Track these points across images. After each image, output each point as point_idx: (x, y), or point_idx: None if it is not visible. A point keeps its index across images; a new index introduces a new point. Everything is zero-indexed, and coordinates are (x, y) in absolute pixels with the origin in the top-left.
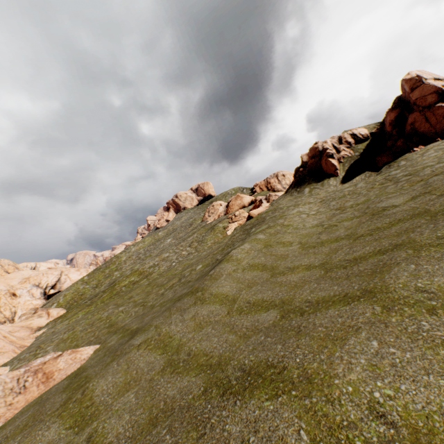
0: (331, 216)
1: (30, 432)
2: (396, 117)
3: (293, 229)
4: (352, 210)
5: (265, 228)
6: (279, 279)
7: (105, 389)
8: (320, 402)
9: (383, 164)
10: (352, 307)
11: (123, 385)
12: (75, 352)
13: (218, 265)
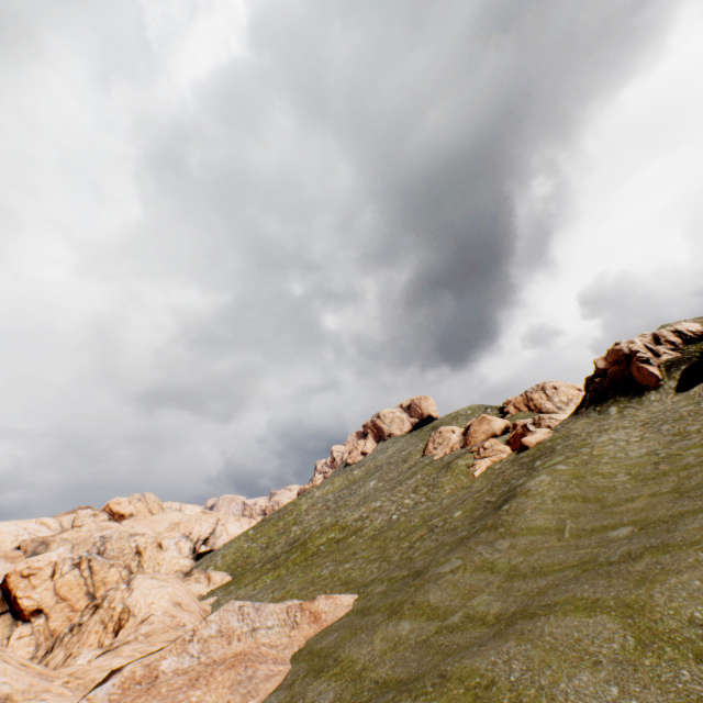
0: (668, 444)
1: (375, 630)
2: None
3: (611, 460)
4: (700, 436)
5: (562, 459)
6: (615, 509)
7: (441, 598)
8: None
9: None
10: None
11: (462, 595)
12: (331, 597)
13: (512, 498)
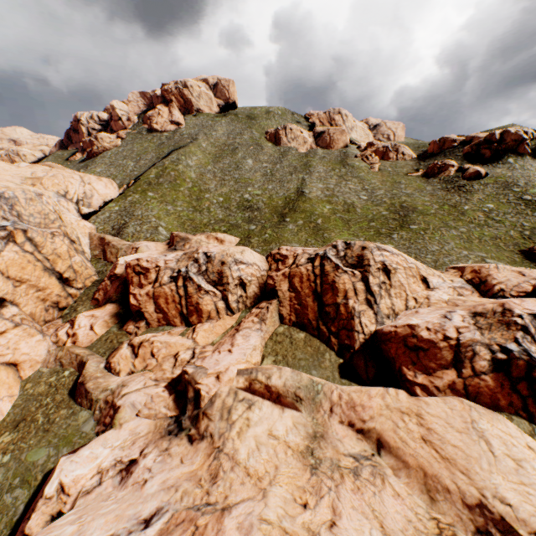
0: None
1: None
2: None
3: None
4: None
5: None
6: None
7: None
8: None
9: None
10: None
11: None
12: None
13: None
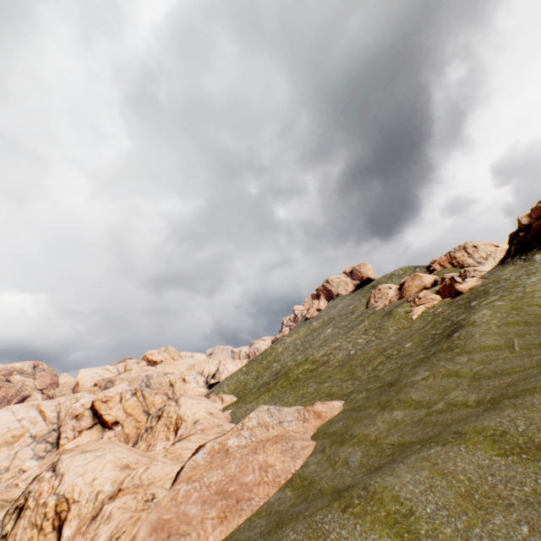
0: None
1: (374, 417)
2: None
3: None
4: None
5: (497, 297)
6: None
7: (421, 396)
8: None
9: None
10: None
11: (438, 392)
12: (325, 403)
13: (461, 328)
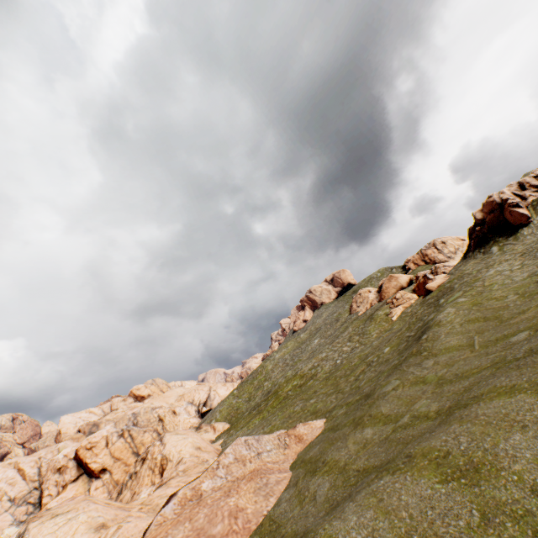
0: None
1: (346, 438)
2: None
3: (500, 286)
4: None
5: (460, 294)
6: (511, 321)
7: (390, 409)
8: None
9: None
10: None
11: (405, 403)
12: (307, 424)
13: (428, 330)
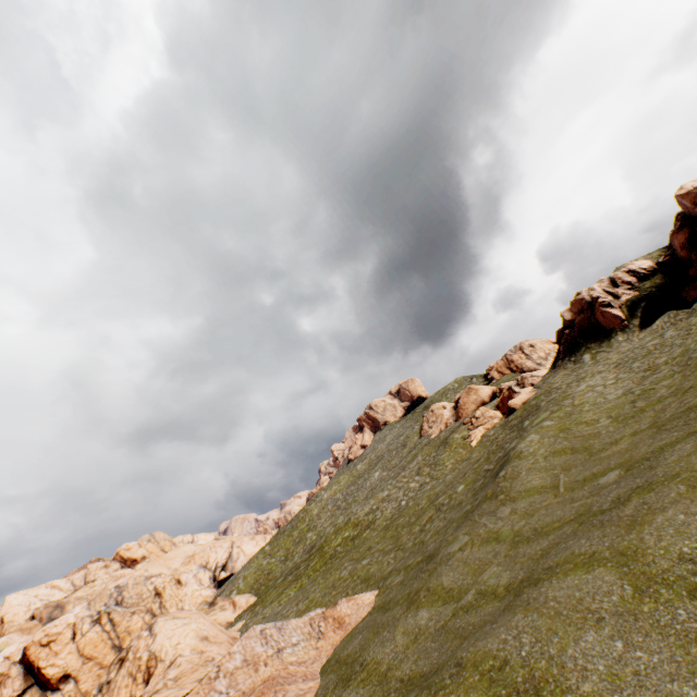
0: (641, 381)
1: (395, 625)
2: (687, 238)
3: (592, 407)
4: (668, 367)
5: (547, 415)
6: (602, 455)
7: (454, 579)
8: (685, 473)
9: (693, 299)
10: (696, 435)
11: (473, 571)
12: (352, 599)
13: (507, 463)
